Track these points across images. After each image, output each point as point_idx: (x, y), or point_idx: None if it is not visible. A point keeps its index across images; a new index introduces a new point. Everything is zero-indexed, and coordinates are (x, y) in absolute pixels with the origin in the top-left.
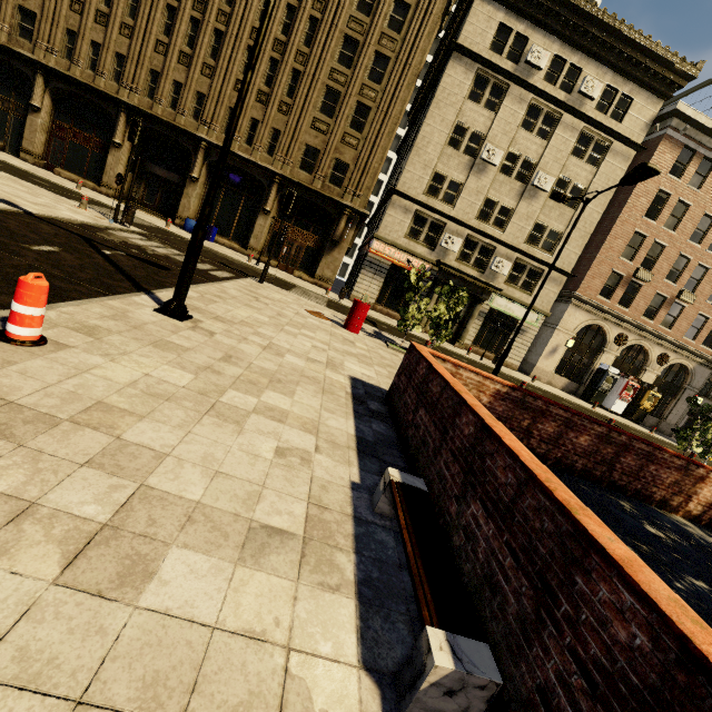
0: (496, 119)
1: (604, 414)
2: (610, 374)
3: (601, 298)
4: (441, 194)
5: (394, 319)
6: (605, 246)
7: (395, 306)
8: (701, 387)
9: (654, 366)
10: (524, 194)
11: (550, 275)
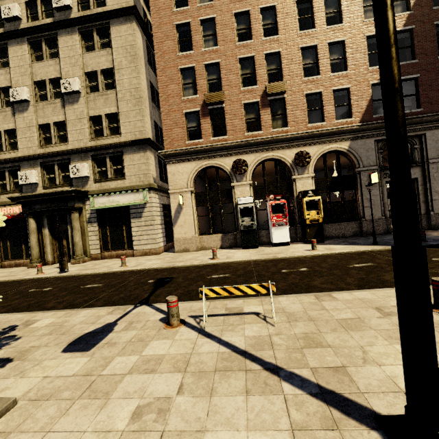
0: (11, 70)
1: (221, 260)
2: (240, 206)
3: (191, 142)
4: (3, 146)
5: (22, 267)
6: (162, 98)
7: (21, 254)
8: (379, 161)
9: (301, 170)
10: (65, 105)
11: (130, 152)
